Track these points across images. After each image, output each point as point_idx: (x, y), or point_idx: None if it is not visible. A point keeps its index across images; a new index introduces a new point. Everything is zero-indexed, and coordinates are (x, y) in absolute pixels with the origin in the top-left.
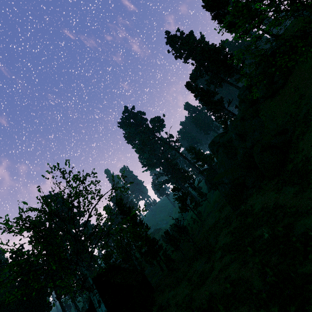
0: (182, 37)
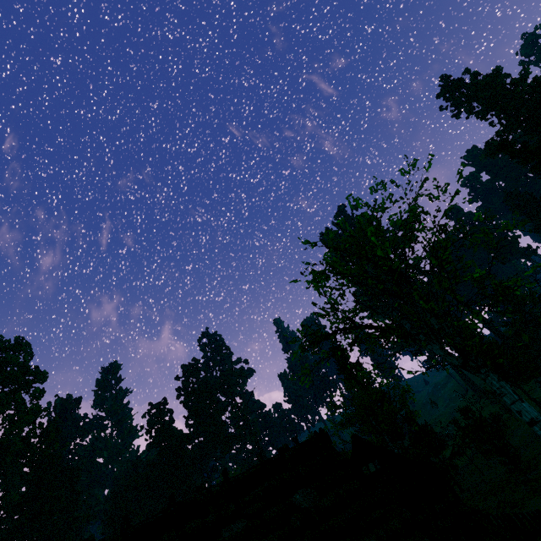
0: (476, 80)
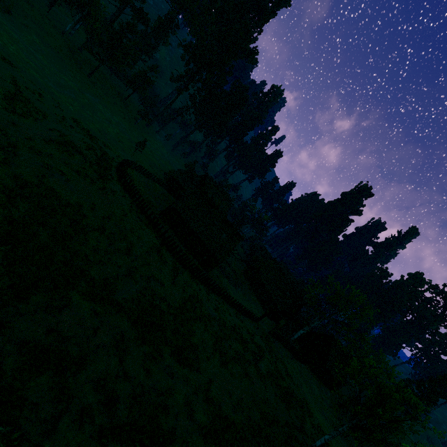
0: None
